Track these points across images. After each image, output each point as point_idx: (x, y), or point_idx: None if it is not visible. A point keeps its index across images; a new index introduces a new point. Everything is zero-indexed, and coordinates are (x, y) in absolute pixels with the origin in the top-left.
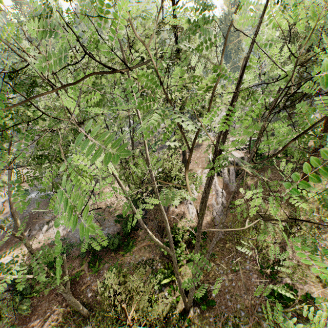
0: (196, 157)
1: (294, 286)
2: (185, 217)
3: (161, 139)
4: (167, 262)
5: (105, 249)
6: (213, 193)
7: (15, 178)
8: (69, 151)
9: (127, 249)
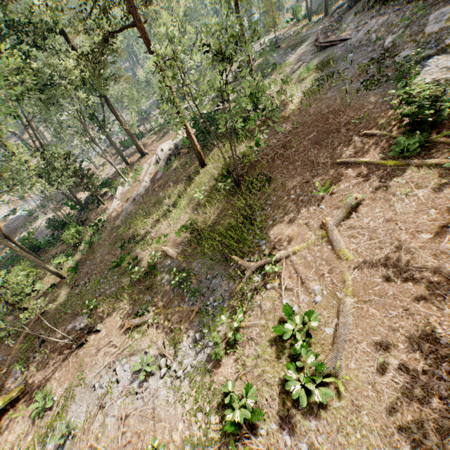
0: (158, 145)
1: (138, 254)
2: (105, 212)
3: (150, 129)
4: (73, 249)
5: (46, 247)
6: (141, 185)
7: (7, 199)
8: (14, 161)
9: (56, 245)
